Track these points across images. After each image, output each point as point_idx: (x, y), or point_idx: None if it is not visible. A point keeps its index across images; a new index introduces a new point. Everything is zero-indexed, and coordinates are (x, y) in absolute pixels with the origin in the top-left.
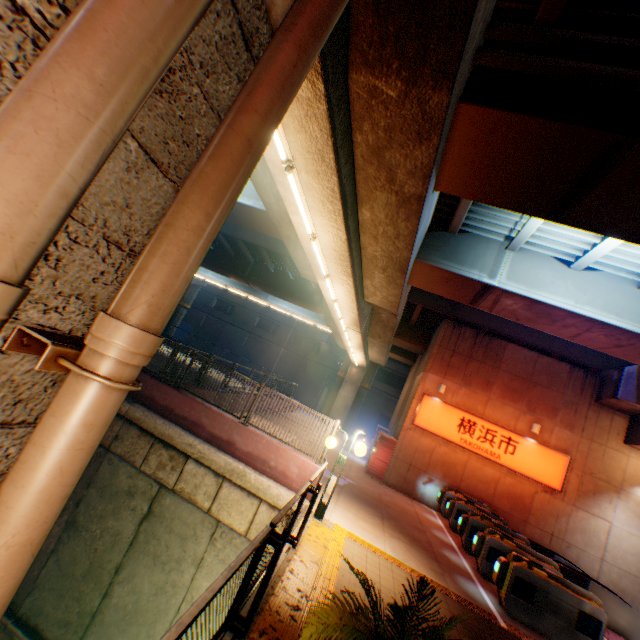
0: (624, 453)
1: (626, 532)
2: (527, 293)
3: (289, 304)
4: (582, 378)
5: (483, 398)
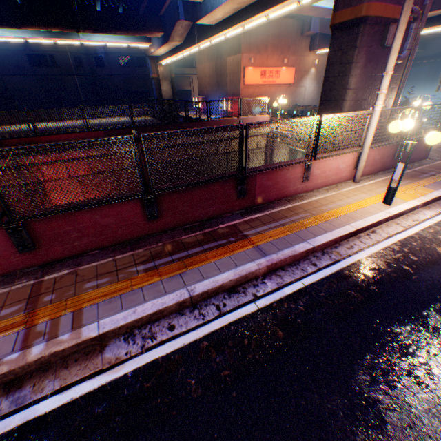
0: (309, 57)
1: (309, 88)
2: (313, 4)
3: (102, 35)
4: (297, 26)
5: (266, 57)
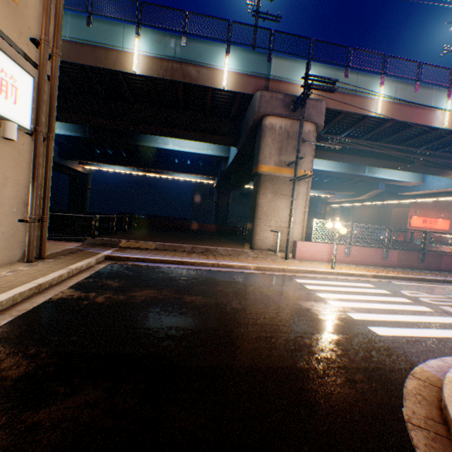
0: None
1: None
2: None
3: None
4: None
5: (425, 211)
